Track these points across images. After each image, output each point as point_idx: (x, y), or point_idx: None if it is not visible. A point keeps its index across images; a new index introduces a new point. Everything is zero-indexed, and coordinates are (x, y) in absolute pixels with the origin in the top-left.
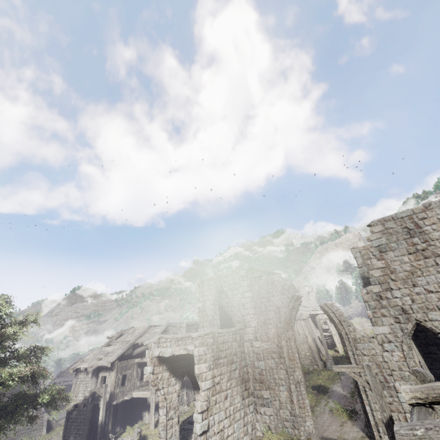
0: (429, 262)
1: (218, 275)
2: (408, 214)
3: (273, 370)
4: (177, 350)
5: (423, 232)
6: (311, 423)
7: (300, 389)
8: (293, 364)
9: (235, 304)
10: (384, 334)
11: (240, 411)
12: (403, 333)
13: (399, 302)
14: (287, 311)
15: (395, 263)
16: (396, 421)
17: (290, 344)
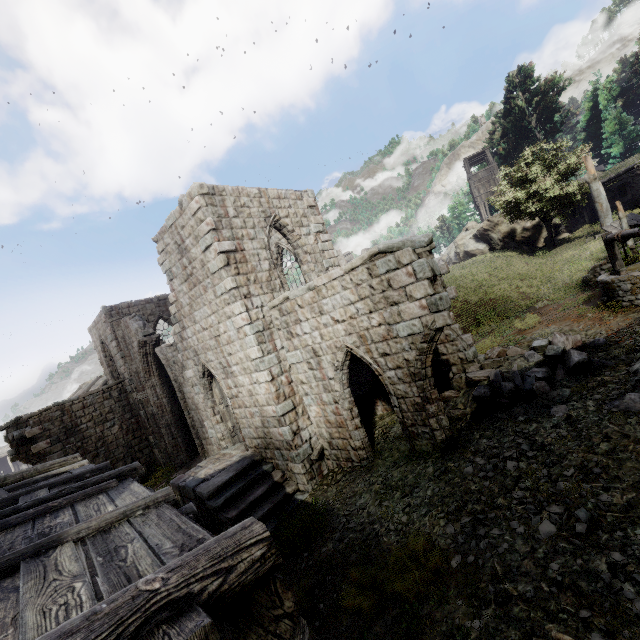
0: (197, 292)
1: (94, 321)
2: (172, 222)
3: (155, 416)
4: (24, 432)
5: (186, 248)
6: (185, 456)
7: (171, 431)
8: (161, 410)
9: (113, 355)
10: (192, 378)
11: (126, 459)
12: (199, 376)
13: (192, 343)
14: (142, 359)
15: (180, 295)
16: (213, 452)
17: (156, 391)
